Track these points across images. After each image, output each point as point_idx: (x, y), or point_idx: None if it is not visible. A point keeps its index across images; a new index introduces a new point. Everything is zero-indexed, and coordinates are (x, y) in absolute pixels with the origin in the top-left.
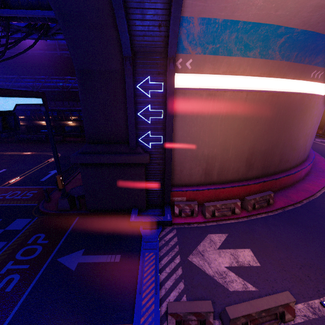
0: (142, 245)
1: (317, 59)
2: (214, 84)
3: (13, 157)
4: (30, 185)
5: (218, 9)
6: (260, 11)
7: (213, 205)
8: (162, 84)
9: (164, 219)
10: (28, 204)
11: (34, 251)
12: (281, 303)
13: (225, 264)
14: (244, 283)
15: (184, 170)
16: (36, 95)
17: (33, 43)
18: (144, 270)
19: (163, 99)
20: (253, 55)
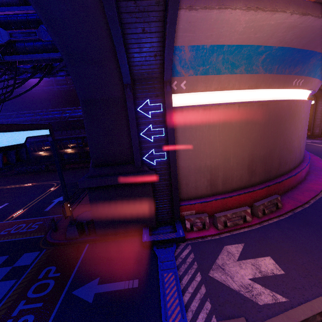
0: (159, 266)
1: (296, 69)
2: (207, 100)
3: (15, 190)
4: (34, 216)
5: (205, 37)
6: (241, 35)
7: (224, 215)
8: (161, 105)
9: (177, 235)
10: (34, 236)
11: (47, 286)
12: (318, 311)
13: (249, 276)
14: (273, 294)
15: (190, 183)
16: (44, 127)
17: (38, 82)
18: (166, 293)
19: (163, 118)
20: (240, 72)
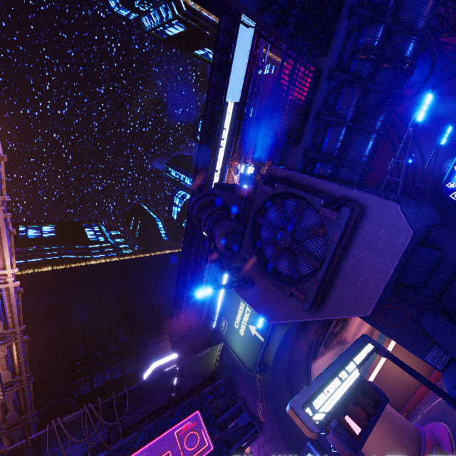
0: None
1: None
2: None
3: None
4: None
5: (315, 374)
6: (323, 366)
7: None
8: None
9: None
10: None
11: None
12: None
13: None
14: None
15: None
16: None
17: None
18: None
19: None
20: None
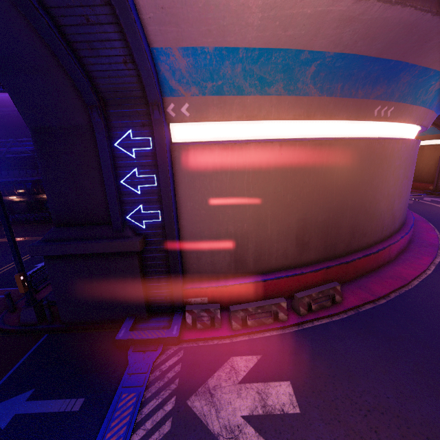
0: (123, 380)
1: (376, 91)
2: (231, 134)
3: None
4: (1, 286)
5: (200, 34)
6: (262, 32)
7: (243, 310)
8: (150, 139)
9: (167, 334)
10: None
11: None
12: None
13: (244, 412)
14: None
15: (203, 257)
16: None
17: None
18: (111, 426)
19: (154, 159)
20: (276, 92)
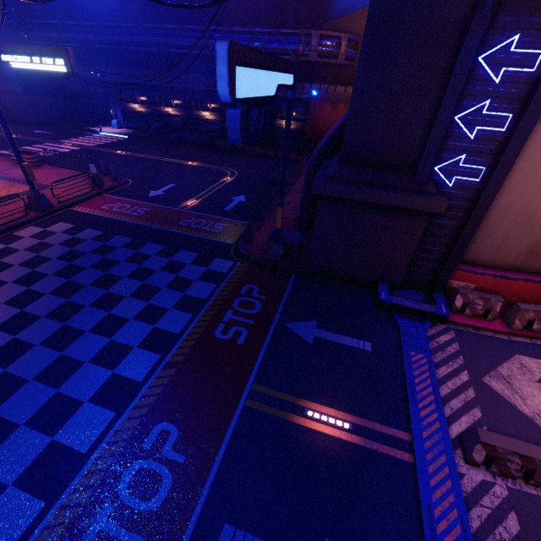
0: (403, 339)
1: None
2: None
3: (177, 167)
4: (213, 213)
5: None
6: None
7: (535, 311)
8: (539, 55)
9: (437, 310)
10: (221, 240)
11: (253, 306)
12: None
13: None
14: None
15: (491, 238)
16: (292, 69)
17: None
18: (414, 374)
19: (525, 89)
20: None
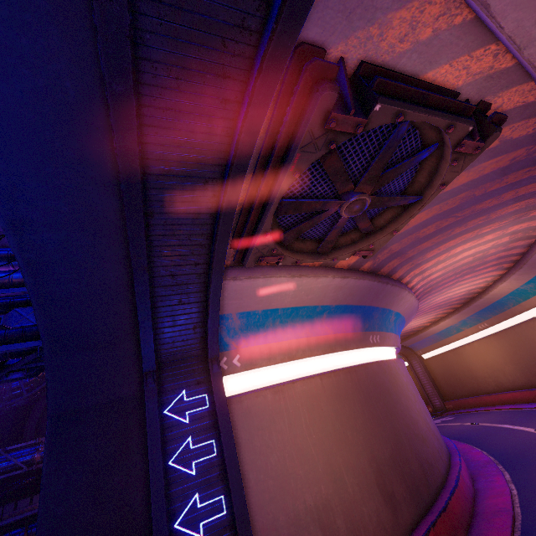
0: None
1: (364, 325)
2: (275, 378)
3: None
4: None
5: (255, 303)
6: (294, 298)
7: None
8: (205, 396)
9: None
10: None
11: None
12: None
13: None
14: None
15: None
16: None
17: None
18: None
19: (211, 419)
20: (305, 335)
